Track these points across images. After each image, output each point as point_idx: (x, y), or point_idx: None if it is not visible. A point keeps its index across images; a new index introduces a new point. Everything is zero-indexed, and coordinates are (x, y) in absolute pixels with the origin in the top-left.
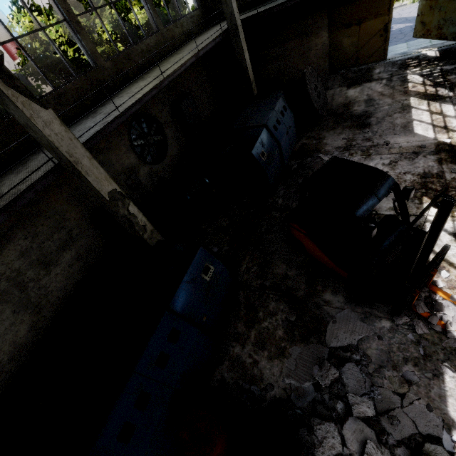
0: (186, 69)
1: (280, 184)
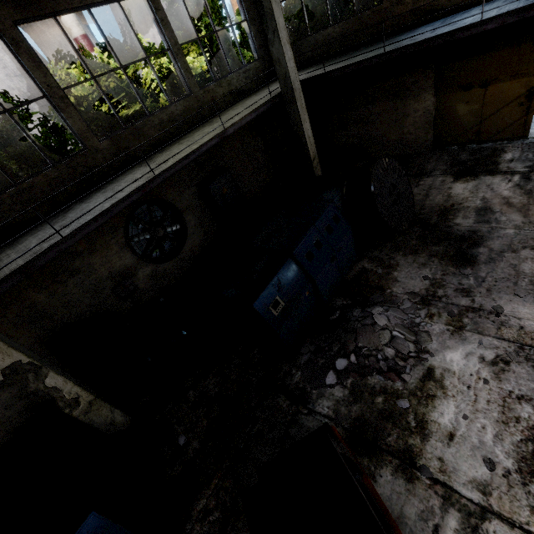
0: (229, 137)
1: (307, 341)
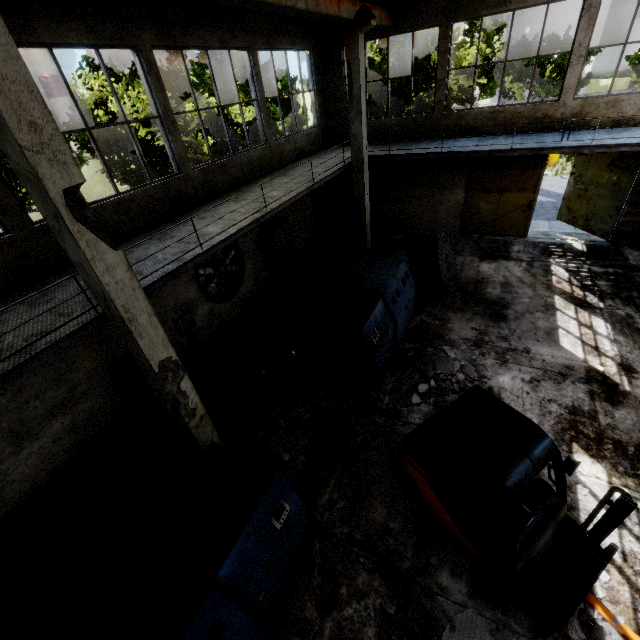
0: None
1: (388, 374)
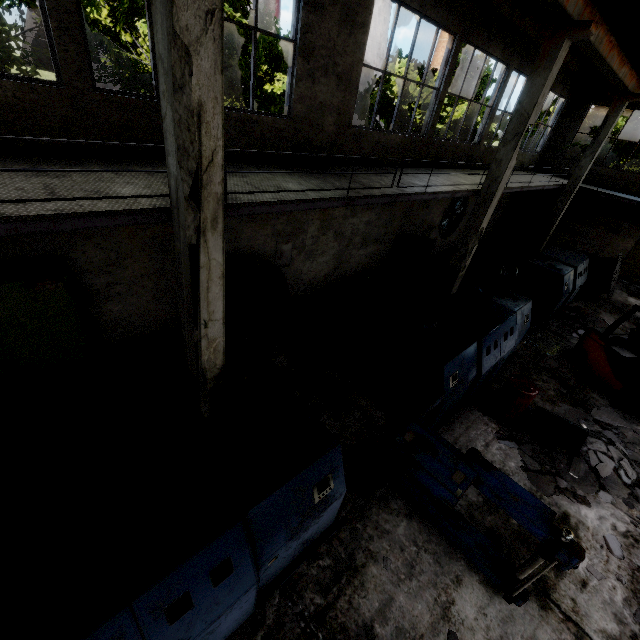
0: None
1: (554, 319)
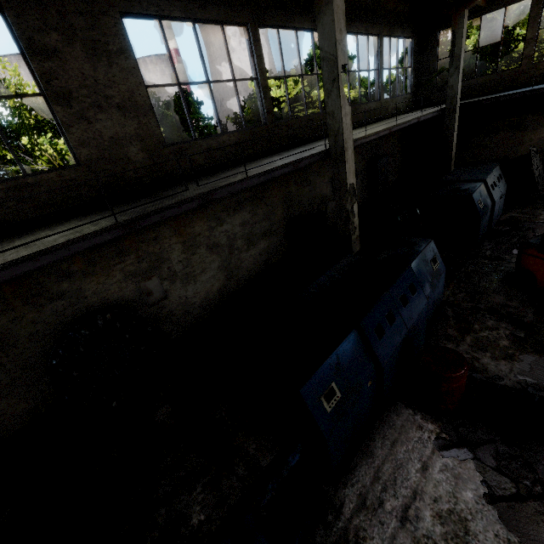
0: (387, 136)
1: (485, 241)
